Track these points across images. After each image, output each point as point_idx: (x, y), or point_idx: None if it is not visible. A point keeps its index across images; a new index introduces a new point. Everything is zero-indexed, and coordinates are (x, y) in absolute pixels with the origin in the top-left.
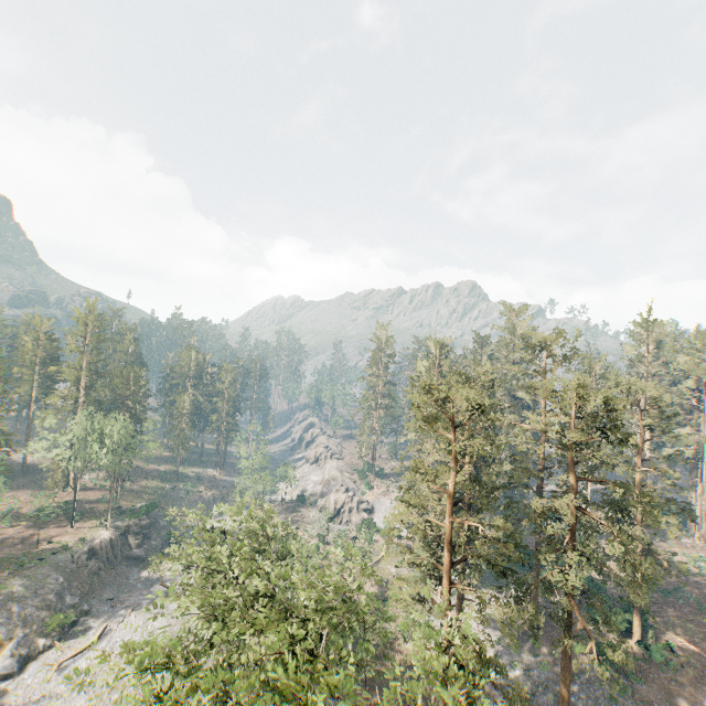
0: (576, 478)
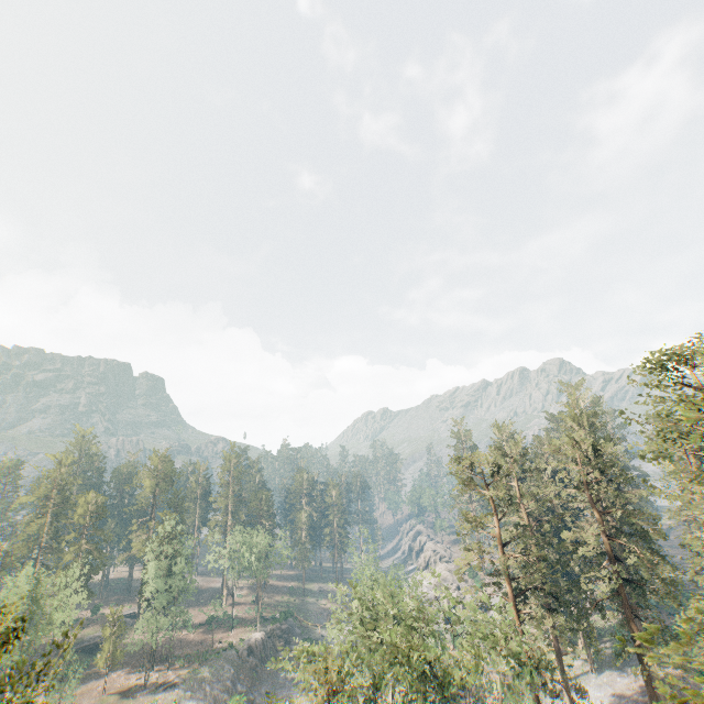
0: (599, 512)
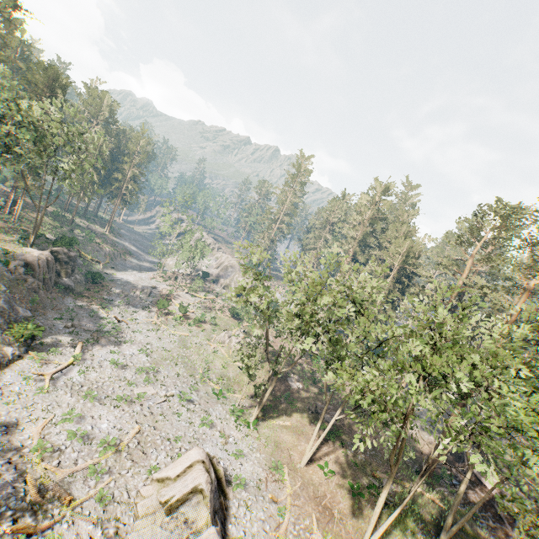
0: None
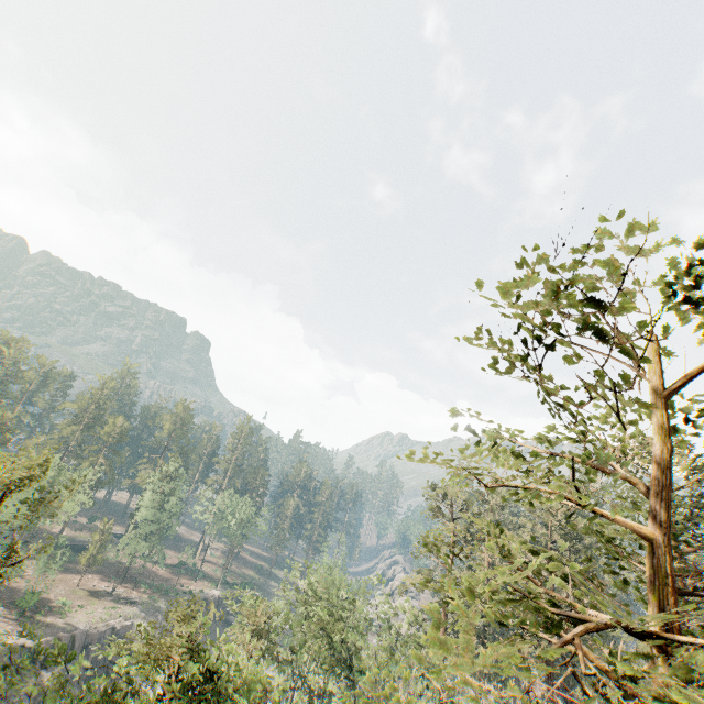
0: None
